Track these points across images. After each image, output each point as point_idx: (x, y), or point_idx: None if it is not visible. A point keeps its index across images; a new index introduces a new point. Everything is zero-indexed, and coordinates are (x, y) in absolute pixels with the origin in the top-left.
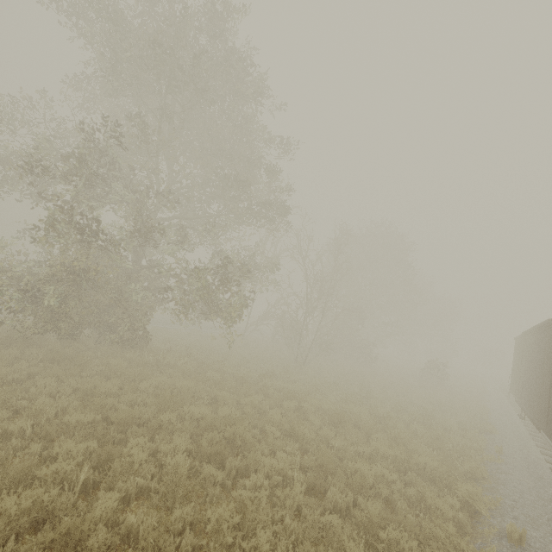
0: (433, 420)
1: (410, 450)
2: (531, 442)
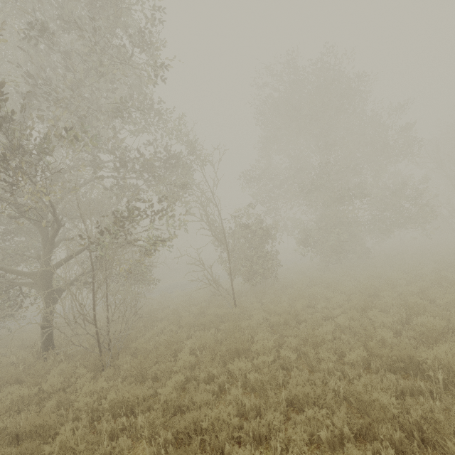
0: None
1: None
2: None
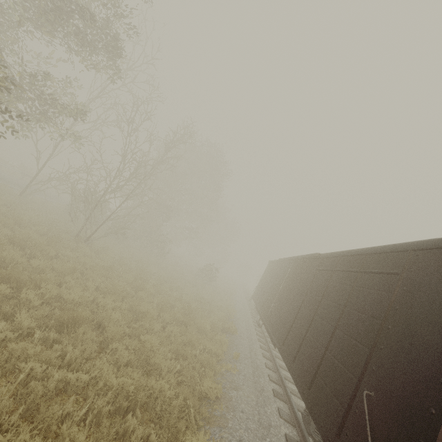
0: (192, 319)
1: (151, 365)
2: (257, 343)
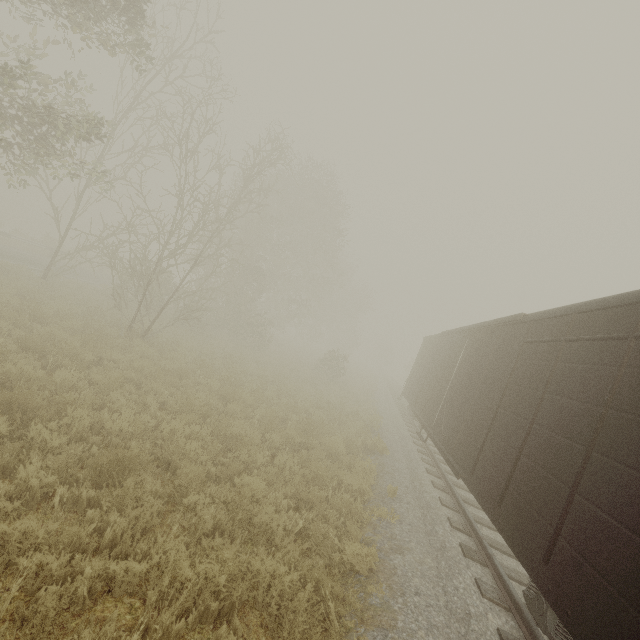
0: (316, 437)
1: (256, 526)
2: (421, 465)
